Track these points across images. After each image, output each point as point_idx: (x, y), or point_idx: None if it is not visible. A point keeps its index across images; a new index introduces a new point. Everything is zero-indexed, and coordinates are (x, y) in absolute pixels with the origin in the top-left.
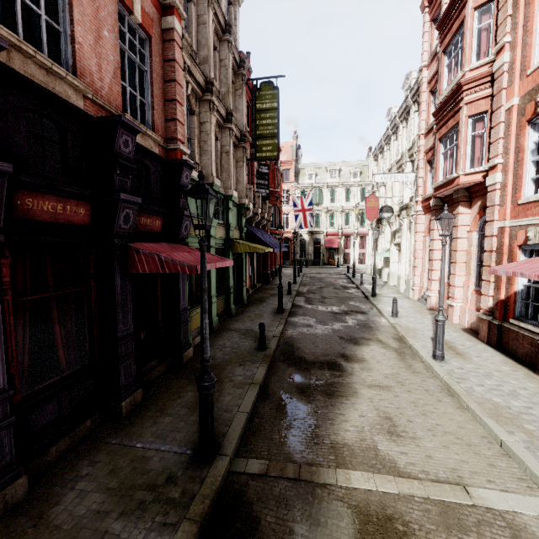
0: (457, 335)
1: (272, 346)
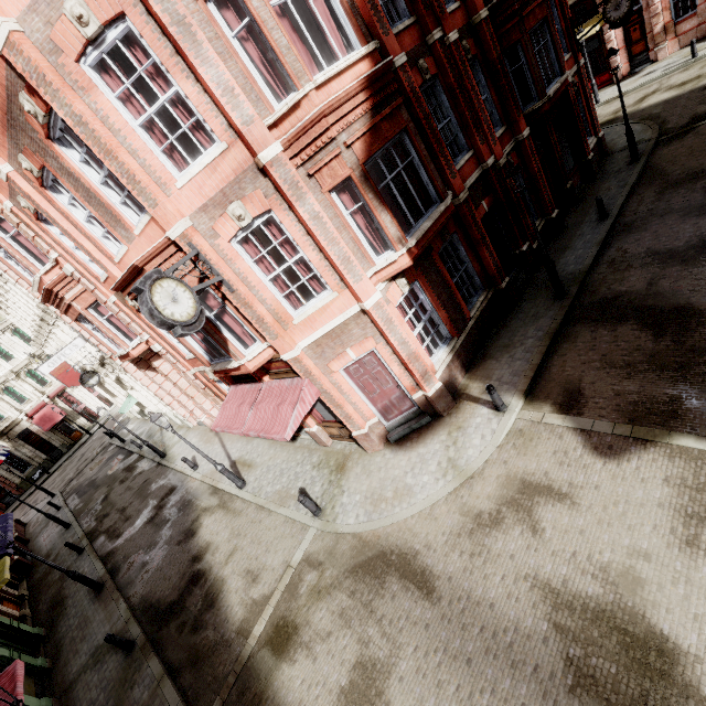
0: (241, 445)
1: (137, 632)
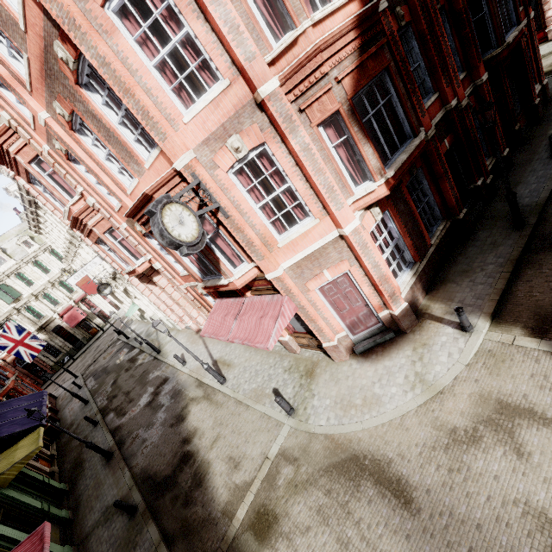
0: (221, 347)
1: (139, 499)
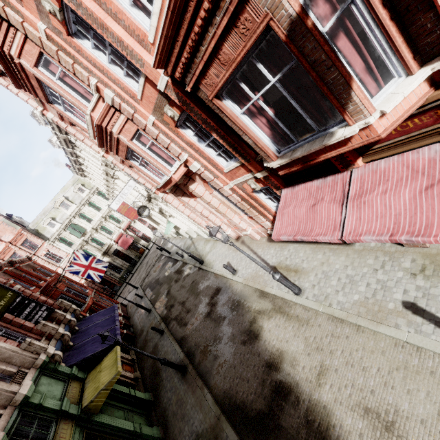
0: (274, 251)
1: (234, 437)
